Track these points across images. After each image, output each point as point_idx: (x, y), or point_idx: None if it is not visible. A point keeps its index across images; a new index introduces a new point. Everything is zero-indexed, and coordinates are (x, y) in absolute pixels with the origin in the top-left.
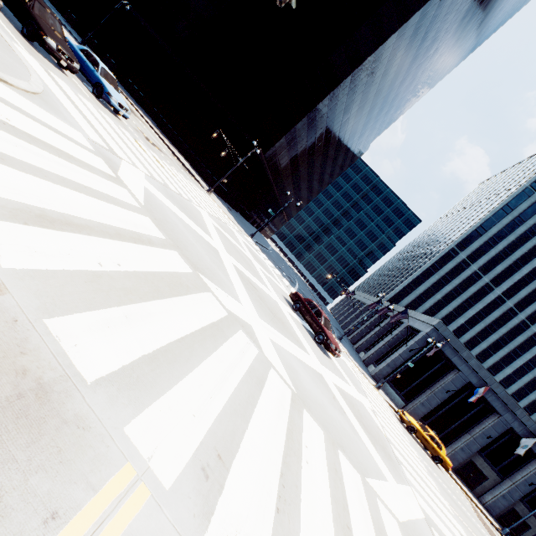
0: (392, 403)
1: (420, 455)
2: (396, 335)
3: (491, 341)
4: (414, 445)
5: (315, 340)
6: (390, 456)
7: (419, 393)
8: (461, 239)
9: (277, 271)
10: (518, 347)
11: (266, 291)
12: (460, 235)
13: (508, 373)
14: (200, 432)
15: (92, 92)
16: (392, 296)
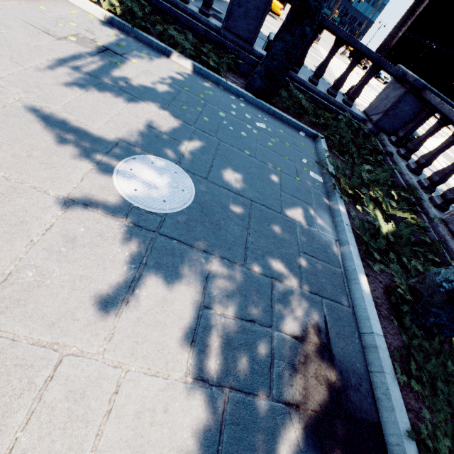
0: None
1: None
2: None
3: None
4: None
5: None
6: None
7: None
8: None
9: None
10: None
11: None
12: None
13: None
14: (338, 72)
15: (374, 77)
16: None
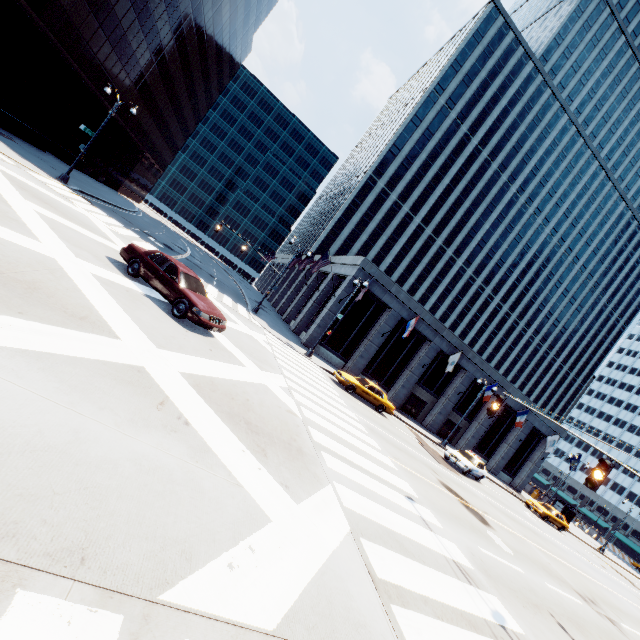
0: (329, 367)
1: (360, 414)
2: (324, 289)
3: (417, 274)
4: (353, 406)
5: (173, 314)
6: (301, 451)
7: (357, 346)
8: (377, 165)
9: (127, 232)
10: (439, 274)
11: (13, 238)
12: (375, 159)
13: (434, 302)
14: None
15: None
16: (317, 248)
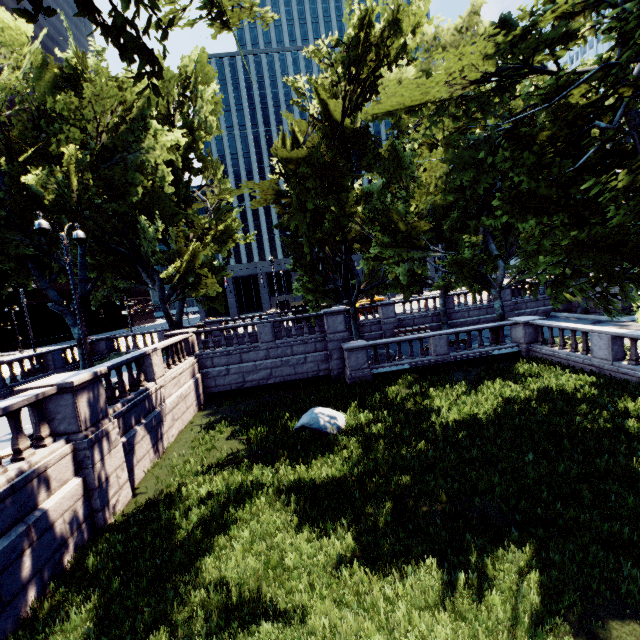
0: None
1: None
2: None
3: None
4: None
5: None
6: None
7: (228, 306)
8: None
9: None
10: None
11: None
12: None
13: None
14: None
15: None
16: None
